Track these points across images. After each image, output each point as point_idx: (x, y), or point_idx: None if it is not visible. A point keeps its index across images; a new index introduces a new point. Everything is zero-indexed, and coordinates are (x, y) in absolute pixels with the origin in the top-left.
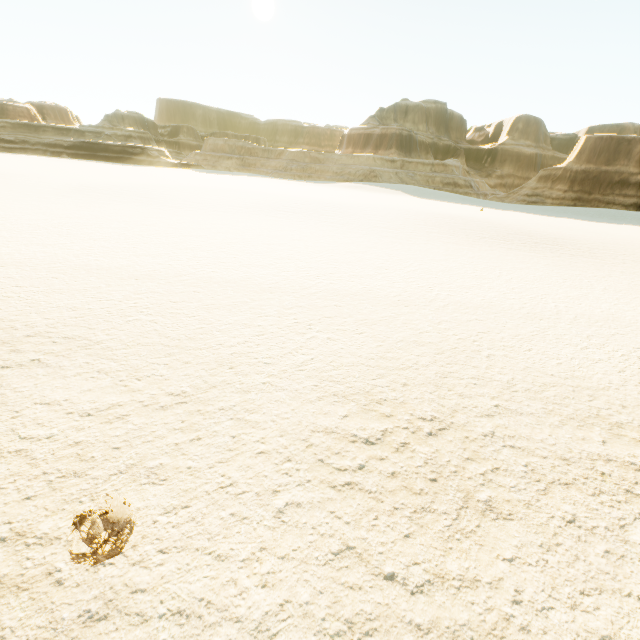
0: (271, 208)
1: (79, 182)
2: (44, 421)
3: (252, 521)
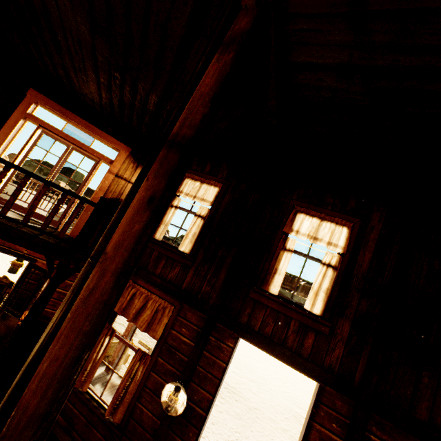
0: None
1: None
2: None
3: (280, 415)
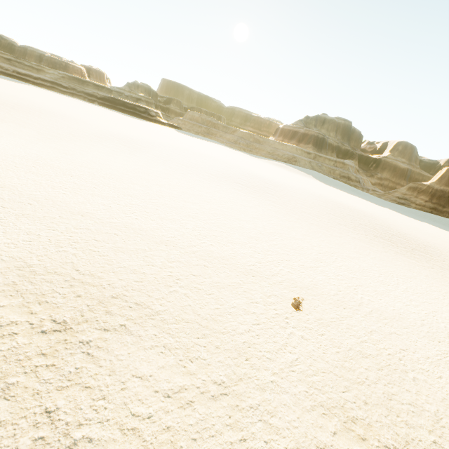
0: (232, 179)
1: (109, 131)
2: (142, 397)
3: None
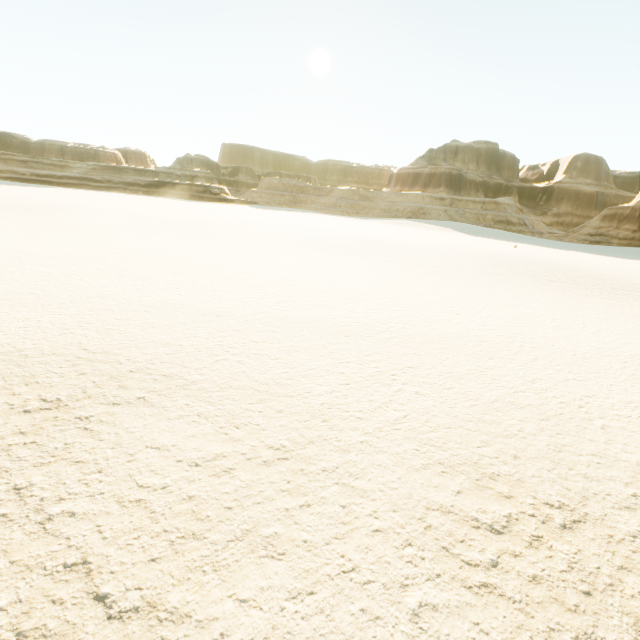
0: (327, 244)
1: (154, 217)
2: (157, 468)
3: (386, 623)
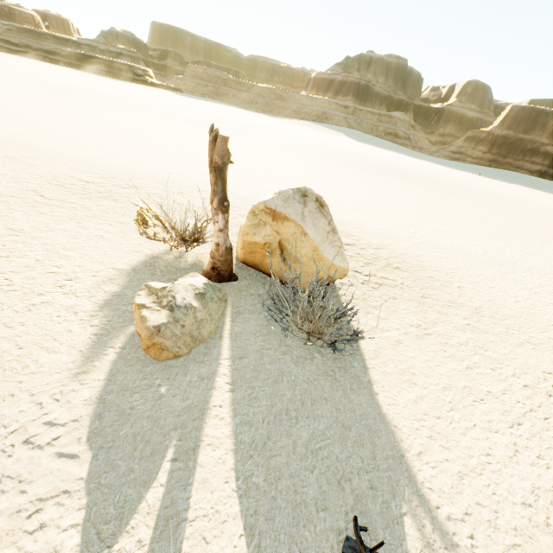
0: (200, 121)
1: (56, 82)
2: None
3: (3, 180)
